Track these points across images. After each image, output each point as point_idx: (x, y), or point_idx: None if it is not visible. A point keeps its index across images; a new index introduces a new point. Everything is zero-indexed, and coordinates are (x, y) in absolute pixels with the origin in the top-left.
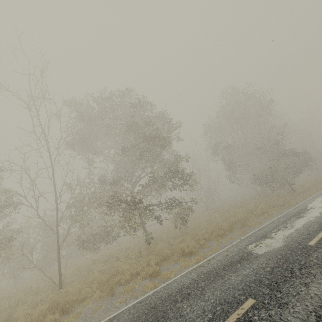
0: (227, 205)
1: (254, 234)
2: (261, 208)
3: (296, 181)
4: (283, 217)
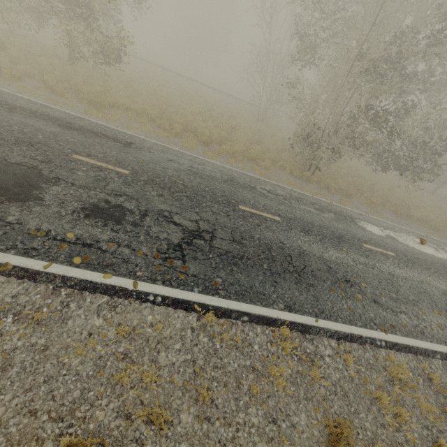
0: (283, 134)
1: (14, 96)
2: (208, 136)
3: (423, 199)
4: (101, 127)
